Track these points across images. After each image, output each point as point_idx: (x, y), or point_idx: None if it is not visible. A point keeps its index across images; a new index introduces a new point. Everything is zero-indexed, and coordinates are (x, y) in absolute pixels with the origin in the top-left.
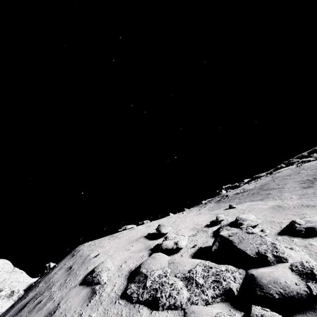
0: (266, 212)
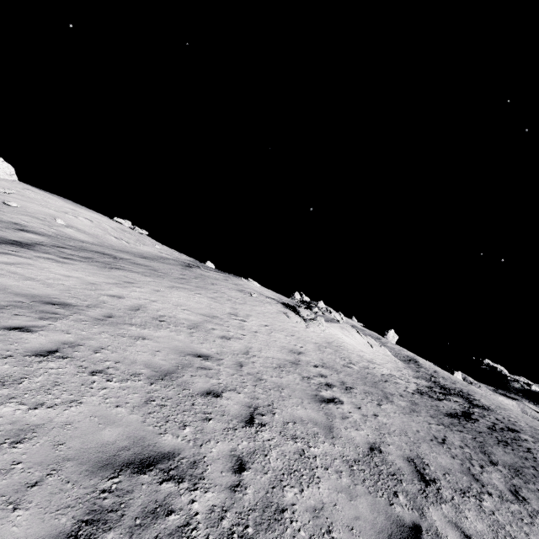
0: (5, 211)
